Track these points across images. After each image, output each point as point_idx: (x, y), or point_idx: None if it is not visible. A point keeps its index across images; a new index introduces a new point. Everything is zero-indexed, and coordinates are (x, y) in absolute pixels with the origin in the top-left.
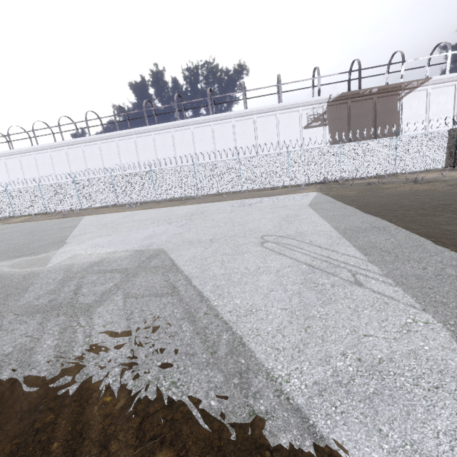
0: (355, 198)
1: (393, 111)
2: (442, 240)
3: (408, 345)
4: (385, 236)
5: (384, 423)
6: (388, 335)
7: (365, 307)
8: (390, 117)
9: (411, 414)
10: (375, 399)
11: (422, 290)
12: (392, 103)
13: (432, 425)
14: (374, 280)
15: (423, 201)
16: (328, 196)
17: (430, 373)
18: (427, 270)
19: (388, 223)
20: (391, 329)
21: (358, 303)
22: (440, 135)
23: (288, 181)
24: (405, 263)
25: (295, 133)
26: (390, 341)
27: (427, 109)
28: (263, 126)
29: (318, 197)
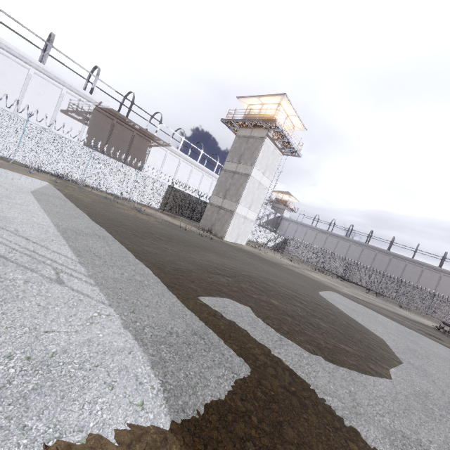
0: (89, 205)
1: (143, 151)
2: (141, 256)
3: (87, 335)
4: (102, 244)
5: (33, 416)
6: (71, 328)
7: (58, 304)
8: (140, 154)
9: (66, 397)
10: (32, 395)
11: (115, 290)
12: (145, 145)
13: (81, 400)
14: (78, 279)
15: (139, 226)
16: (60, 192)
17: (96, 355)
18: (123, 275)
19: (109, 234)
20: (77, 323)
21: (51, 301)
22: (164, 186)
23: (12, 154)
24: (110, 268)
25: (48, 108)
26: (71, 334)
27: (163, 164)
28: (3, 68)
29: (48, 188)
